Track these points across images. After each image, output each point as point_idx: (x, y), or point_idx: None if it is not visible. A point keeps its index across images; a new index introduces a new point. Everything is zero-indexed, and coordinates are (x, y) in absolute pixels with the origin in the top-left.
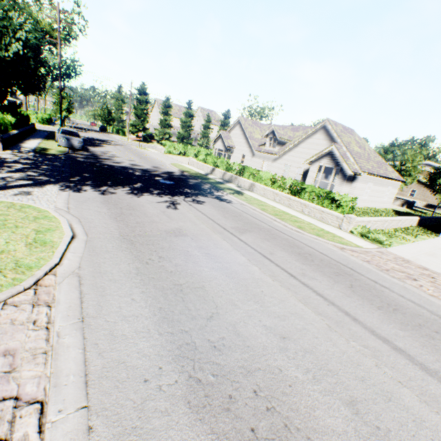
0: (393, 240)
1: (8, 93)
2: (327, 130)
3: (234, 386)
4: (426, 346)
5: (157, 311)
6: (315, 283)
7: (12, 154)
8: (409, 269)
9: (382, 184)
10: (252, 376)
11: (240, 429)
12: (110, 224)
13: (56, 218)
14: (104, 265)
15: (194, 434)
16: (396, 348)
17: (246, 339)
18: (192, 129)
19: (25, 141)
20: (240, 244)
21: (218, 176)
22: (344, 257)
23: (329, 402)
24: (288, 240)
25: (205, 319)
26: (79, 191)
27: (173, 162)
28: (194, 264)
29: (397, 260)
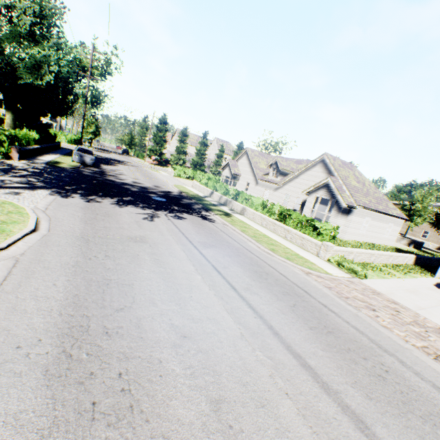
0: (375, 274)
1: (42, 115)
2: (326, 164)
3: (102, 366)
4: (343, 368)
5: (71, 297)
6: (255, 298)
7: (25, 164)
8: (374, 300)
9: (381, 220)
10: (127, 361)
11: (82, 400)
12: (77, 225)
13: (29, 214)
14: (47, 255)
15: (33, 395)
16: (305, 364)
17: (144, 331)
18: (206, 157)
19: (44, 155)
20: (196, 256)
21: (215, 199)
22: (304, 280)
23: (193, 396)
24: (252, 259)
25: (114, 310)
26: (67, 197)
27: (178, 184)
28: (137, 265)
29: (365, 291)
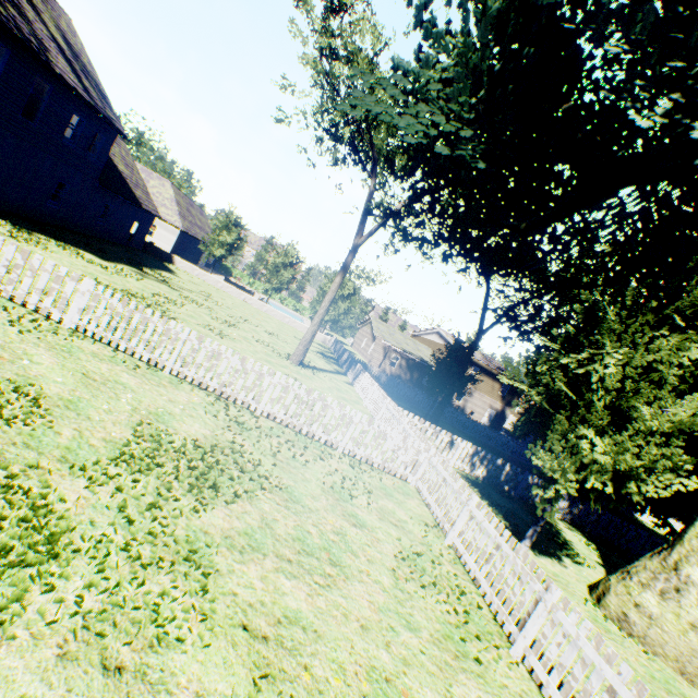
0: None
1: None
2: None
3: None
4: None
5: None
6: None
7: None
8: None
9: None
10: None
11: None
12: None
13: None
14: None
15: None
16: None
17: None
18: None
19: None
20: None
21: None
22: None
23: None
24: None
25: None
26: None
27: None
28: None
29: None
